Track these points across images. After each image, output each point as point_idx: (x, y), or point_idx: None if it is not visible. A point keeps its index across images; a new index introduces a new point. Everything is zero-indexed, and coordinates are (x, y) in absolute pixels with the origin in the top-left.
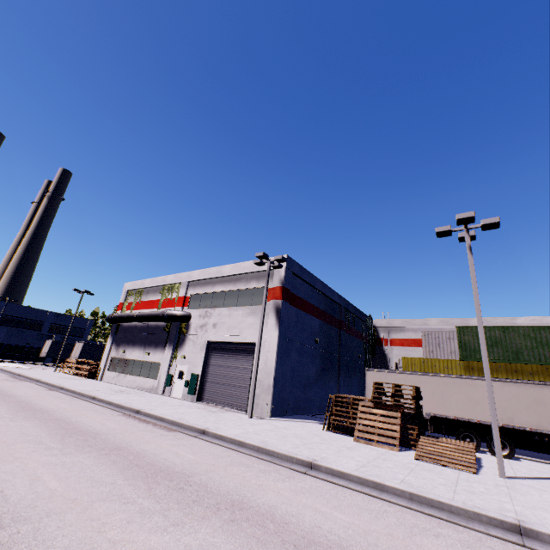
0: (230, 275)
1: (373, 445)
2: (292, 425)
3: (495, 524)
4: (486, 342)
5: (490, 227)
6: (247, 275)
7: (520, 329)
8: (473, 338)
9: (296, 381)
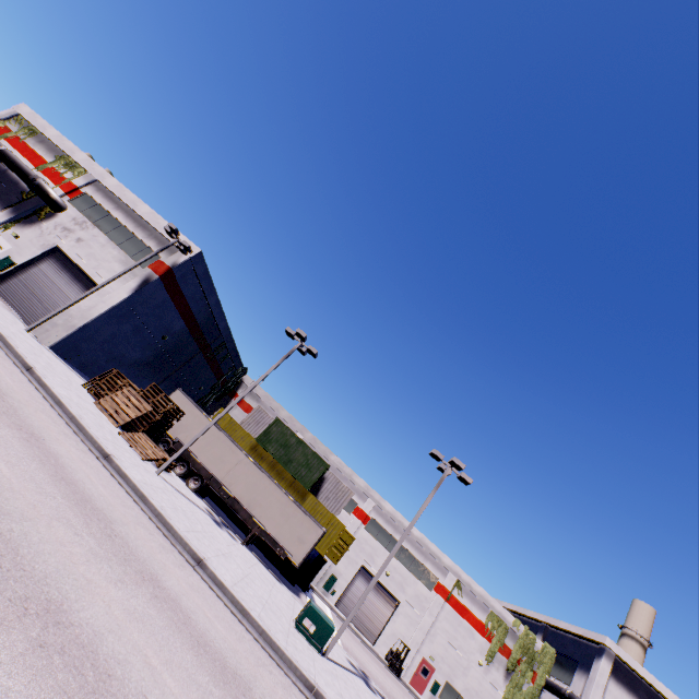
0: (141, 216)
1: (104, 413)
2: (59, 364)
3: (99, 450)
4: (282, 441)
5: (312, 354)
6: (156, 232)
7: (308, 449)
8: (278, 432)
9: (108, 347)
